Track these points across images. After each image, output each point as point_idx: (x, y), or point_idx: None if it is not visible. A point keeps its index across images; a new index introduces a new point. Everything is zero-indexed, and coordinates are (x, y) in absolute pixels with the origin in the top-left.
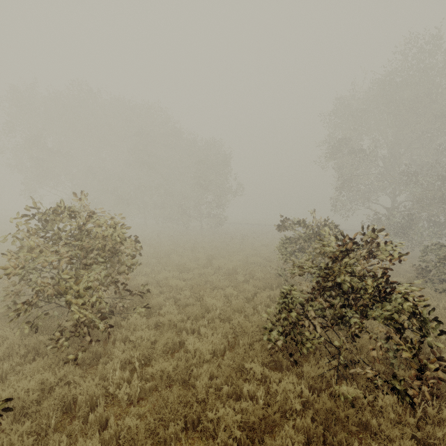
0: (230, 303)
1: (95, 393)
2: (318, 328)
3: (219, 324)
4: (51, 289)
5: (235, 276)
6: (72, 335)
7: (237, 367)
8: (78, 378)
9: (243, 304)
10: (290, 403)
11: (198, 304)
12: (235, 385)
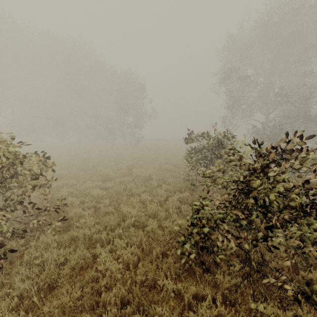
0: (145, 208)
1: None
2: (232, 241)
3: (133, 233)
4: None
5: (150, 182)
6: None
7: (150, 282)
8: None
9: (156, 209)
10: None
11: (116, 212)
12: (147, 312)
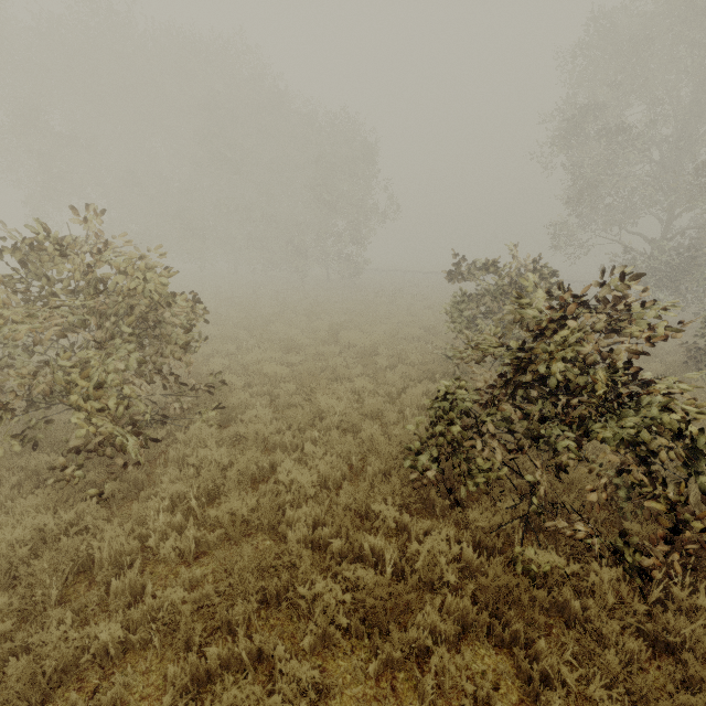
0: (360, 403)
1: (124, 547)
2: (500, 455)
3: (337, 438)
4: (43, 383)
5: (374, 359)
6: (94, 454)
7: (359, 508)
8: (100, 522)
9: (381, 405)
10: (440, 571)
11: (307, 404)
12: (351, 539)
